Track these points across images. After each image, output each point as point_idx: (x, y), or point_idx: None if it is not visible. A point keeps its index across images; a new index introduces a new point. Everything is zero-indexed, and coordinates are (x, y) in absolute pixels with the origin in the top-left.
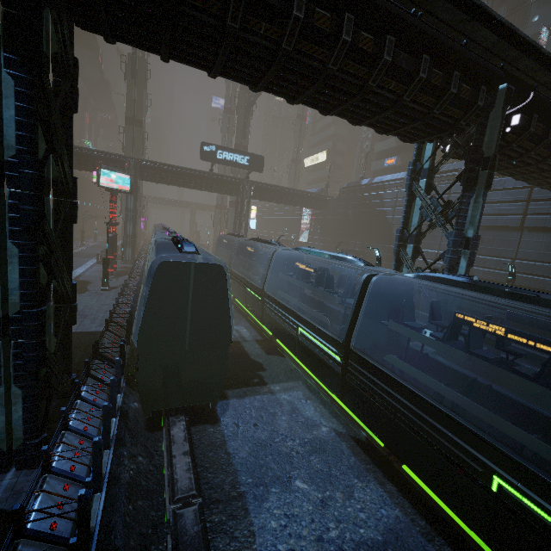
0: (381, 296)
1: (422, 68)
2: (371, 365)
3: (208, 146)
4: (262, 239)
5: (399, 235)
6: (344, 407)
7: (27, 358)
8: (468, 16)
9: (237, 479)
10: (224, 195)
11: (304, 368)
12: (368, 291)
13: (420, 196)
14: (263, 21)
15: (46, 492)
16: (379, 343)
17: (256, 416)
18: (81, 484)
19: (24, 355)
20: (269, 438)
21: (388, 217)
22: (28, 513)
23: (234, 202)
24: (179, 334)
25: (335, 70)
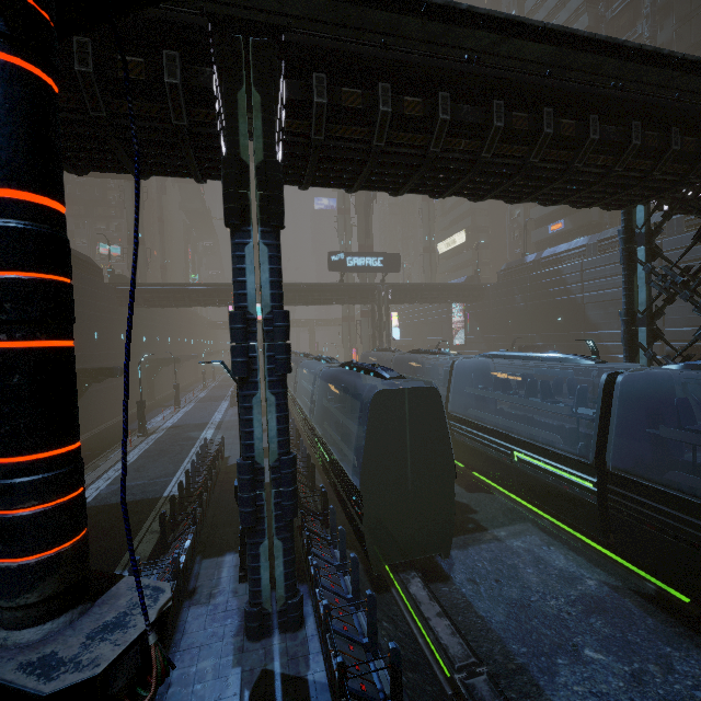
0: (634, 398)
1: (634, 135)
2: (647, 488)
3: (336, 255)
4: (426, 350)
5: (624, 319)
6: (607, 552)
7: (286, 507)
8: (680, 72)
9: (507, 649)
10: (350, 305)
11: (527, 506)
12: (615, 394)
13: (645, 268)
14: (461, 138)
15: (339, 652)
16: (643, 459)
17: (492, 570)
18: (359, 646)
19: (283, 505)
20: (523, 597)
21: (575, 296)
22: (350, 667)
23: (366, 311)
24: (400, 471)
25: (535, 162)
